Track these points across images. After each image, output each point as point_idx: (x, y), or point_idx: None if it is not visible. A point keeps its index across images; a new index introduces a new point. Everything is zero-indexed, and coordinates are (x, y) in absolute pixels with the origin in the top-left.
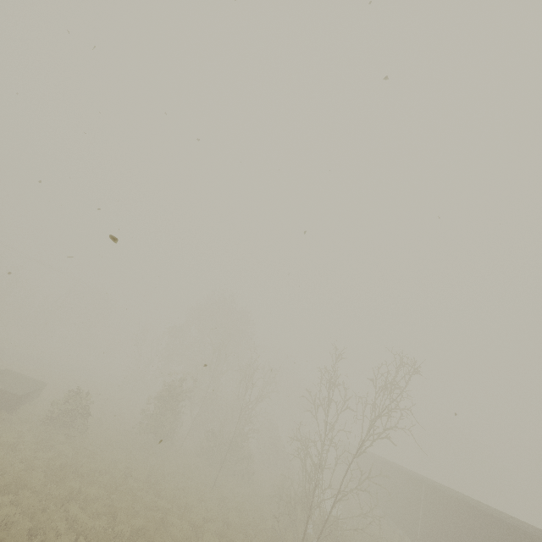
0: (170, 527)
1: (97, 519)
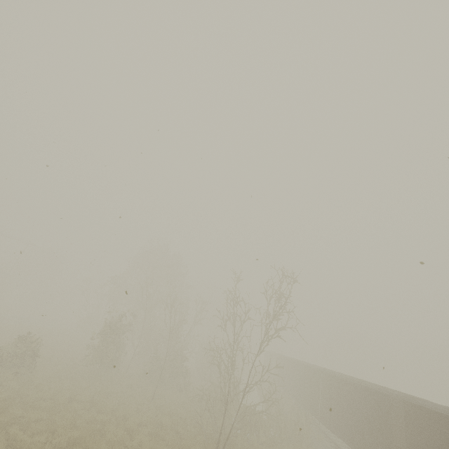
0: (107, 434)
1: (37, 436)
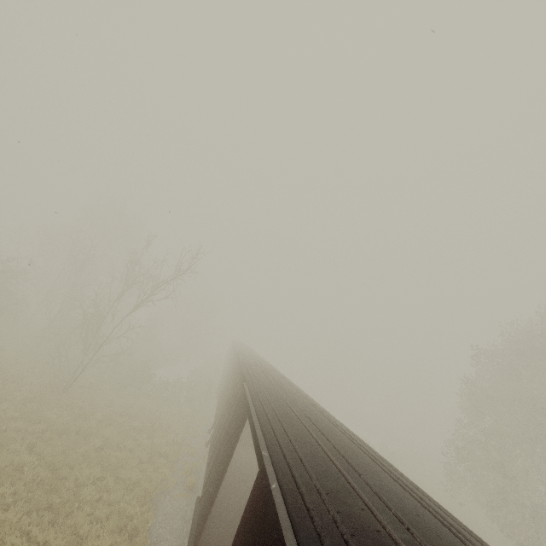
0: None
1: None
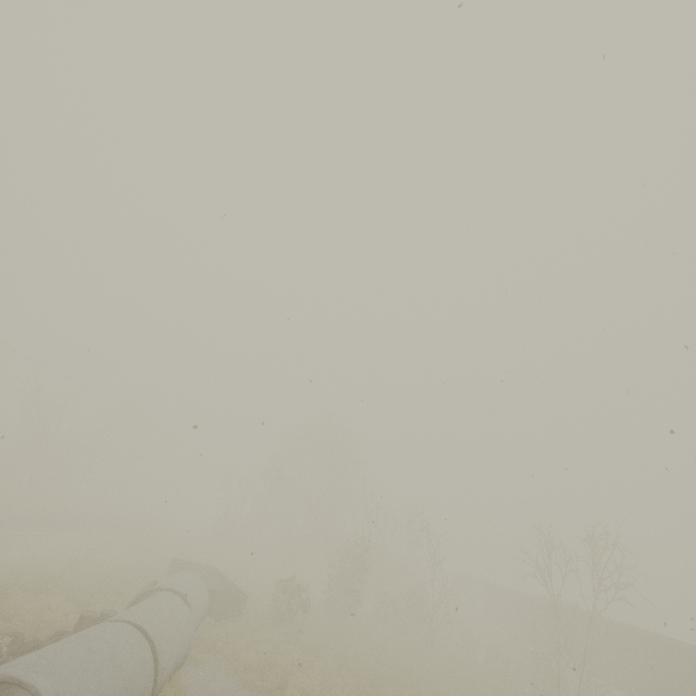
0: None
1: None
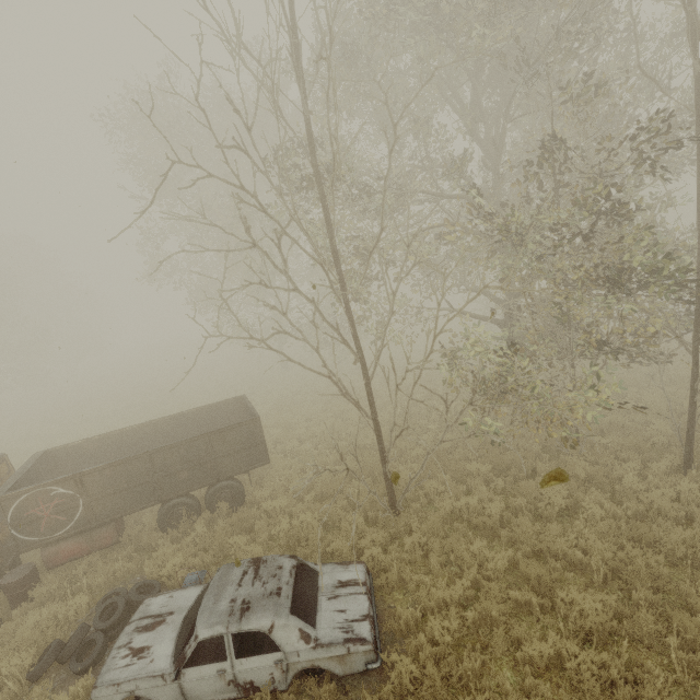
0: None
1: None
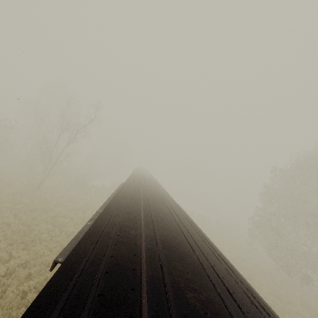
0: None
1: None
